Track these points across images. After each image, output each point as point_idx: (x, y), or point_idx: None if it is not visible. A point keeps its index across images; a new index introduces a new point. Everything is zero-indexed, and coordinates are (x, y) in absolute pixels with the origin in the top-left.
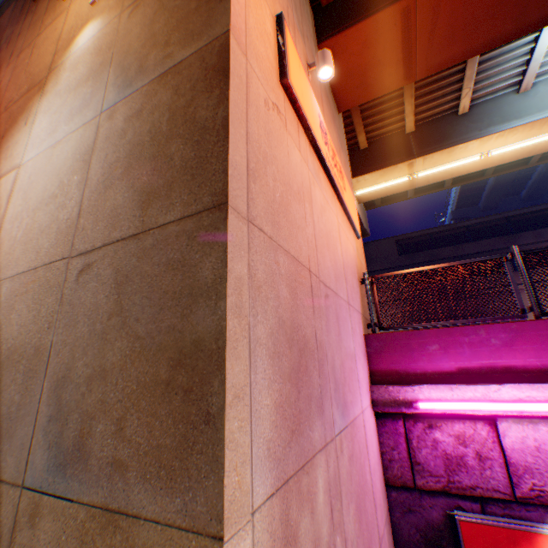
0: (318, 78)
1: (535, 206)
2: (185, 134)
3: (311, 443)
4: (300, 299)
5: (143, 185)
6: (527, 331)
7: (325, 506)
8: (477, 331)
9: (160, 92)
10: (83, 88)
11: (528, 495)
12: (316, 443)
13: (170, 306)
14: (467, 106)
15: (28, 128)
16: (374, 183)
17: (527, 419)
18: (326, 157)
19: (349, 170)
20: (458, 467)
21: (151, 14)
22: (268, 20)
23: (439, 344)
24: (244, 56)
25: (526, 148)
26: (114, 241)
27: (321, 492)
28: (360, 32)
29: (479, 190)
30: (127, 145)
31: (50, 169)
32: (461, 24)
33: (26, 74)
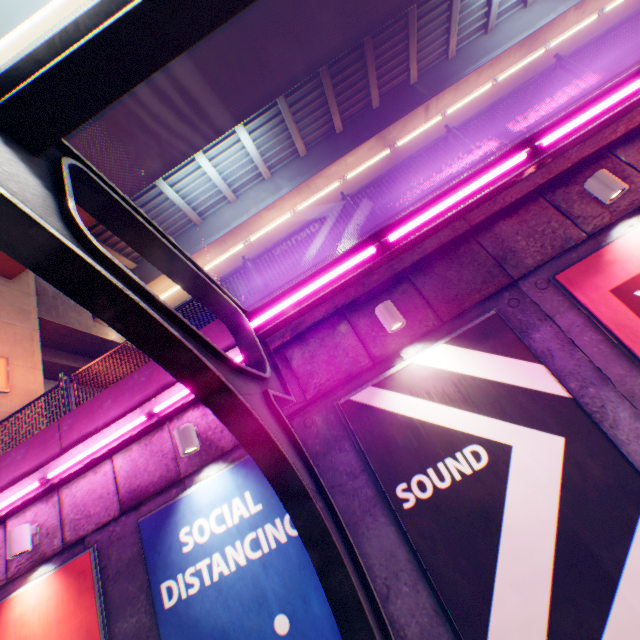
0: None
1: None
2: None
3: None
4: None
5: None
6: (37, 441)
7: None
8: (13, 453)
9: None
10: None
11: (16, 571)
12: None
13: None
14: None
15: None
16: None
17: (24, 511)
18: None
19: (35, 325)
20: None
21: None
22: None
23: None
24: None
25: (232, 259)
26: None
27: None
28: None
29: None
30: None
31: None
32: None
33: None
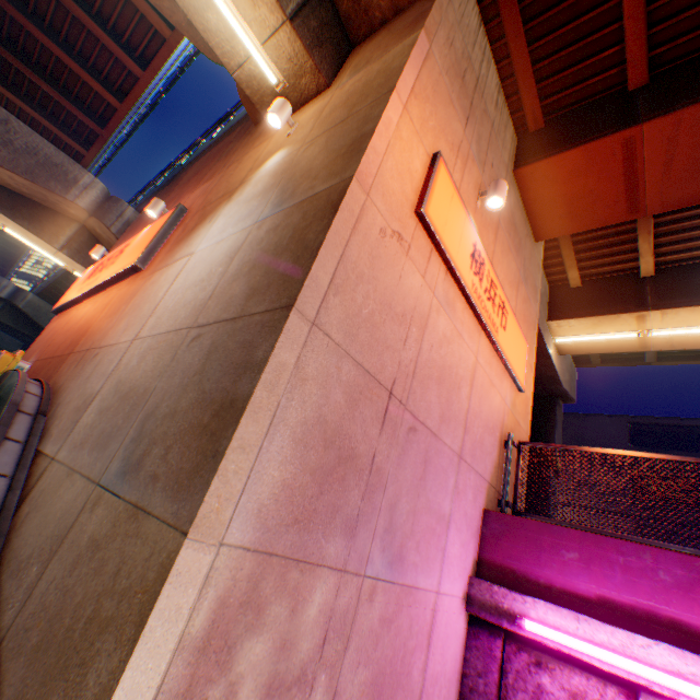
0: (485, 206)
1: None
2: (294, 249)
3: (320, 549)
4: (361, 412)
5: (255, 282)
6: None
7: (316, 626)
8: (639, 553)
9: (295, 215)
10: (254, 201)
11: None
12: (328, 556)
13: (231, 373)
14: None
15: (210, 226)
16: (583, 332)
17: None
18: (471, 288)
19: (536, 309)
20: None
21: (317, 153)
22: (418, 159)
23: (580, 553)
24: (365, 194)
25: None
26: (221, 320)
27: (315, 607)
28: (566, 160)
29: None
30: (259, 251)
31: (209, 260)
32: None
33: (227, 182)
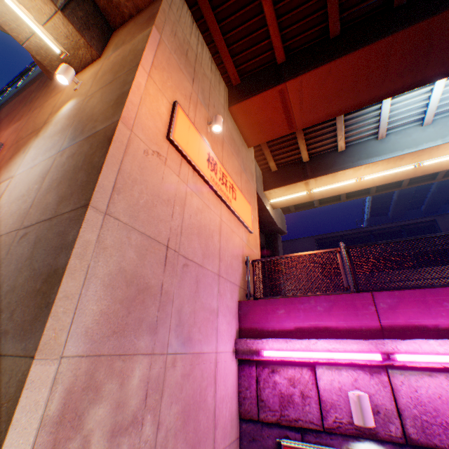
0: (212, 131)
1: (422, 218)
2: (87, 168)
3: (134, 345)
4: (149, 261)
5: (63, 193)
6: (340, 301)
7: (140, 389)
8: (309, 300)
9: (85, 146)
10: (56, 137)
11: (332, 426)
12: (141, 348)
13: (52, 254)
14: (343, 146)
15: (24, 155)
16: (282, 195)
17: (335, 366)
18: (211, 179)
19: (254, 186)
20: (288, 403)
21: (96, 103)
22: (164, 106)
23: (285, 309)
24: (130, 130)
25: (388, 176)
26: (41, 221)
27: (137, 379)
28: (254, 102)
29: (387, 203)
30: (63, 171)
31: (27, 180)
32: (319, 100)
33: (34, 123)
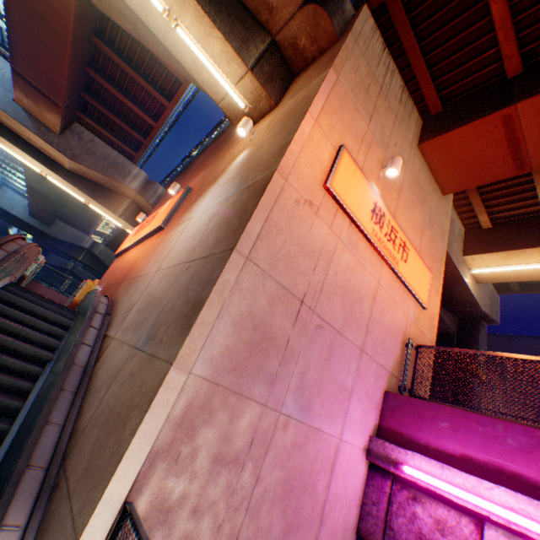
0: (385, 175)
1: None
2: (241, 215)
3: (249, 389)
4: (279, 311)
5: (219, 235)
6: None
7: (246, 433)
8: (494, 424)
9: (245, 194)
10: (227, 184)
11: None
12: (254, 394)
13: (201, 286)
14: None
15: (203, 200)
16: (495, 264)
17: (521, 539)
18: (372, 233)
19: (443, 246)
20: None
21: (263, 153)
22: (326, 152)
23: (450, 423)
24: (284, 180)
25: None
26: (201, 257)
27: (245, 422)
28: (457, 134)
29: None
30: (224, 216)
31: (199, 222)
32: None
33: (215, 171)
